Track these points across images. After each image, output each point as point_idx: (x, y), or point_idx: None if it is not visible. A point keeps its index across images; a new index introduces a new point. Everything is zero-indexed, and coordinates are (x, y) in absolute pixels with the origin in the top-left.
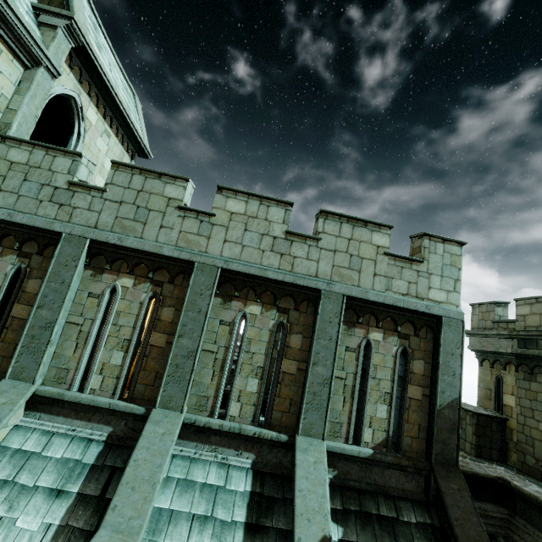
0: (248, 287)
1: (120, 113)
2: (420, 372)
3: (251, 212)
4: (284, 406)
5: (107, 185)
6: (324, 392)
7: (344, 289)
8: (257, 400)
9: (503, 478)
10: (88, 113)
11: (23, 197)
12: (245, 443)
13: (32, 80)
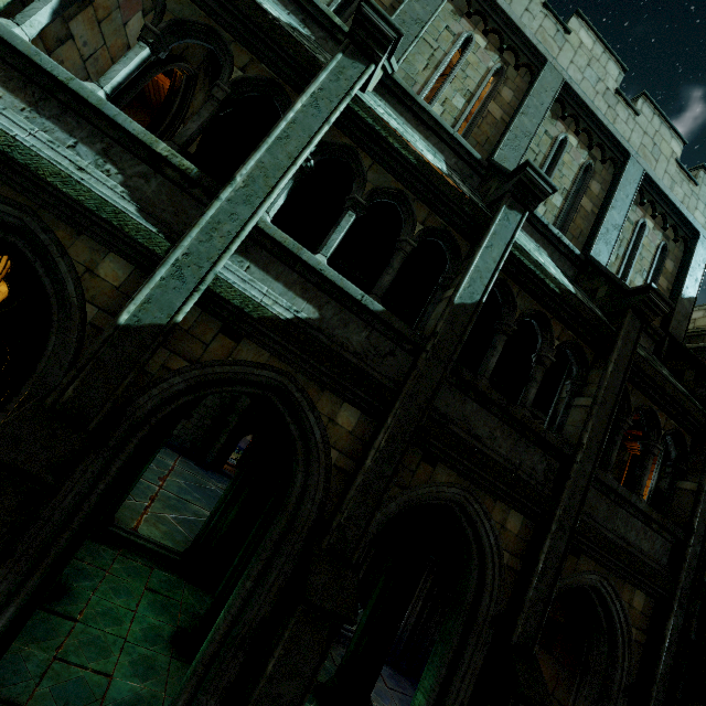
0: (572, 119)
1: None
2: (669, 270)
3: (596, 53)
4: (576, 233)
5: None
6: (614, 234)
7: (645, 165)
8: (557, 214)
9: None
10: None
11: None
12: (543, 241)
13: None
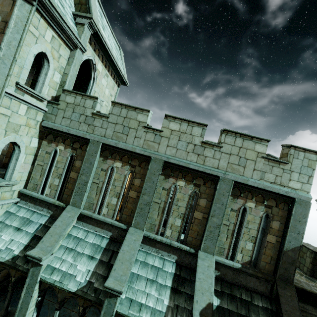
0: (178, 171)
1: (113, 64)
2: (276, 228)
3: (183, 129)
4: (194, 235)
5: (110, 114)
6: (216, 231)
7: (233, 177)
8: (180, 230)
9: None
10: (98, 66)
11: (73, 121)
12: (172, 249)
13: (74, 57)
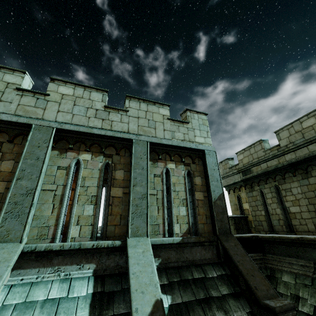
0: (80, 142)
1: None
2: (200, 183)
3: (78, 94)
4: (116, 221)
5: None
6: (144, 203)
7: (147, 138)
8: (93, 220)
9: (254, 235)
10: None
11: None
12: (85, 257)
13: None
